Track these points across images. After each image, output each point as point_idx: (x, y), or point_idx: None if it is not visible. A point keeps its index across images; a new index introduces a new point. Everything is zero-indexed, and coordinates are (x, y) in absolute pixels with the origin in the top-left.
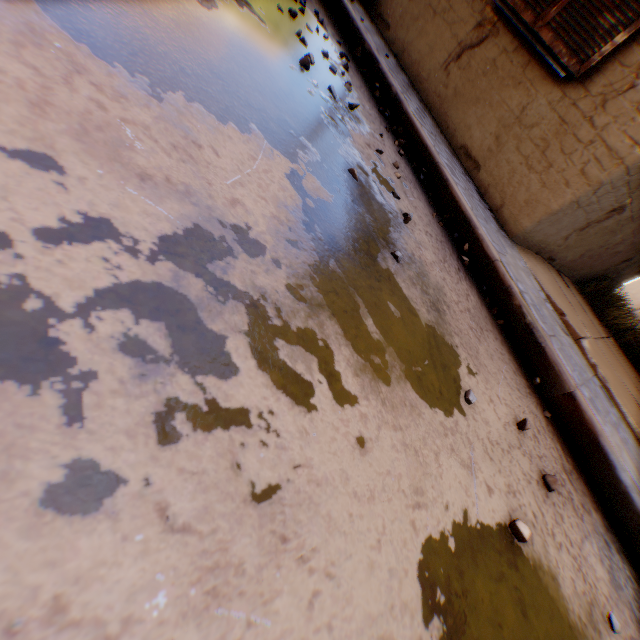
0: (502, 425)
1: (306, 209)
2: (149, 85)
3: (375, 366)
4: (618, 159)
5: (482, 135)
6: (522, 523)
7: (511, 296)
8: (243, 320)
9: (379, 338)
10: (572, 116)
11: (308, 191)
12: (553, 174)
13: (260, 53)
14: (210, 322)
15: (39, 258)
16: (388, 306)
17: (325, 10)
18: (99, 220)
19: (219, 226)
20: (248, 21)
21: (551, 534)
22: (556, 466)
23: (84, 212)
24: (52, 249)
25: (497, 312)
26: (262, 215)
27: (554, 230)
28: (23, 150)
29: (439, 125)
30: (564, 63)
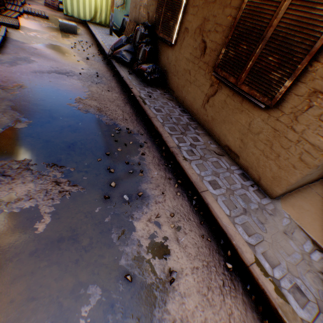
0: None
1: None
2: None
3: None
4: (322, 151)
5: (233, 139)
6: None
7: (267, 298)
8: None
9: None
10: (279, 126)
11: None
12: (282, 161)
13: (74, 225)
14: None
15: None
16: None
17: (136, 112)
18: None
19: None
20: (72, 202)
21: None
22: None
23: None
24: None
25: (263, 306)
26: None
27: (304, 181)
28: None
29: (210, 135)
30: (261, 100)
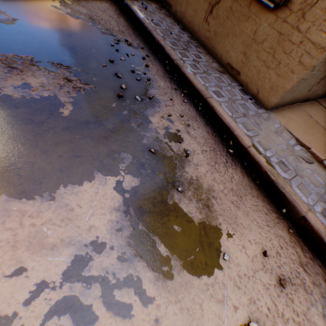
0: (250, 259)
1: (125, 201)
2: (49, 194)
3: (165, 272)
4: (321, 49)
5: (236, 54)
6: (253, 322)
7: (260, 166)
8: (99, 290)
9: (167, 253)
10: (285, 29)
11: (126, 188)
12: (282, 68)
13: (96, 114)
14: (85, 300)
15: (26, 313)
16: (173, 228)
17: (132, 27)
18: (41, 282)
19: (85, 247)
20: (88, 96)
21: (281, 315)
22: (294, 265)
23: (36, 282)
24: (29, 306)
25: (255, 175)
26: (103, 224)
27: (296, 93)
28: (14, 271)
29: (212, 55)
30: None
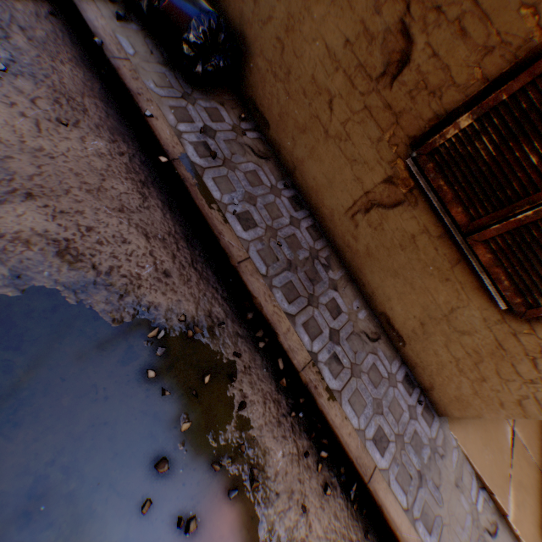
0: None
1: None
2: None
3: None
4: None
5: (405, 313)
6: None
7: None
8: None
9: None
10: (512, 346)
11: None
12: (486, 389)
13: None
14: None
15: None
16: None
17: (185, 225)
18: None
19: None
20: None
21: None
22: None
23: None
24: None
25: None
26: None
27: None
28: None
29: (353, 278)
30: (506, 296)
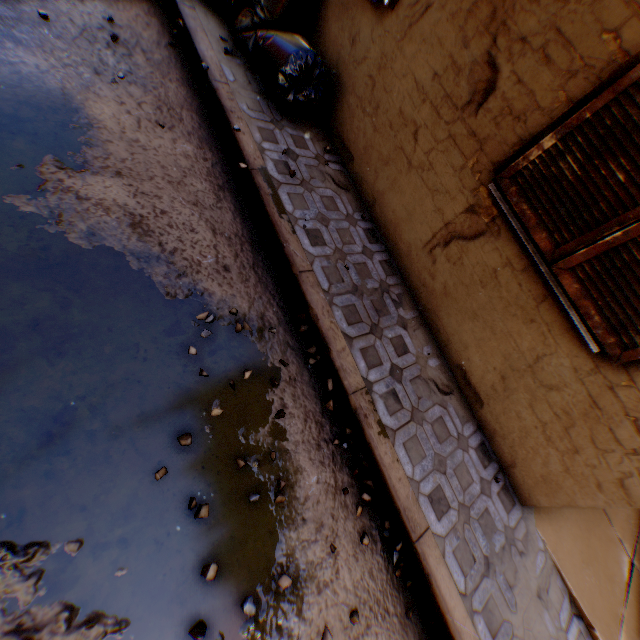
0: None
1: None
2: None
3: None
4: None
5: (483, 364)
6: None
7: None
8: None
9: None
10: (608, 403)
11: None
12: (580, 464)
13: None
14: None
15: None
16: None
17: (253, 231)
18: None
19: None
20: None
21: None
22: None
23: None
24: None
25: None
26: None
27: None
28: None
29: (427, 323)
30: (597, 334)
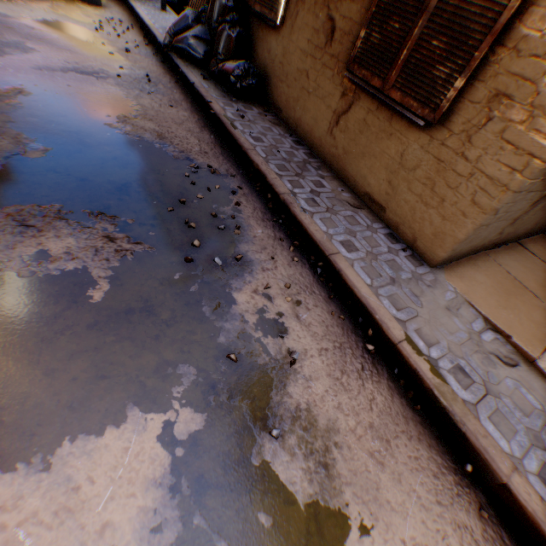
0: None
1: (175, 463)
2: (42, 457)
3: None
4: (503, 186)
5: (377, 182)
6: None
7: (420, 379)
8: None
9: None
10: (445, 154)
11: (179, 435)
12: (448, 207)
13: (145, 294)
14: None
15: None
16: (258, 518)
17: (221, 142)
18: None
19: None
20: (137, 264)
21: None
22: None
23: None
24: None
25: (414, 392)
26: (129, 518)
27: (478, 240)
28: None
29: (341, 179)
30: (419, 113)
